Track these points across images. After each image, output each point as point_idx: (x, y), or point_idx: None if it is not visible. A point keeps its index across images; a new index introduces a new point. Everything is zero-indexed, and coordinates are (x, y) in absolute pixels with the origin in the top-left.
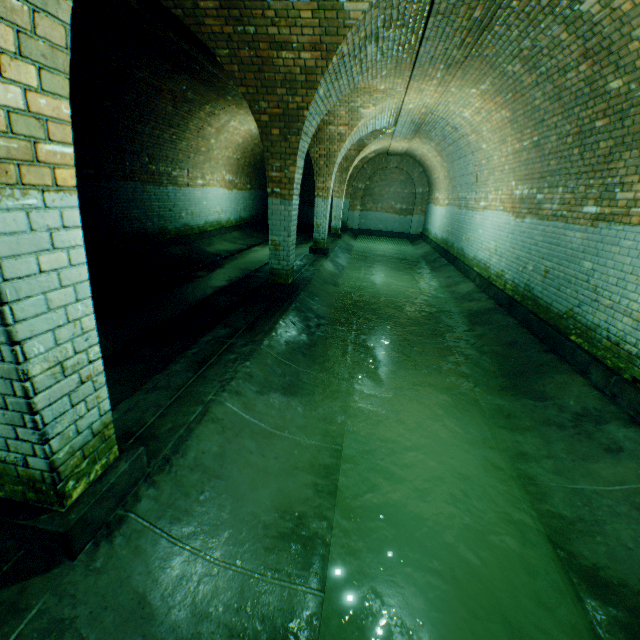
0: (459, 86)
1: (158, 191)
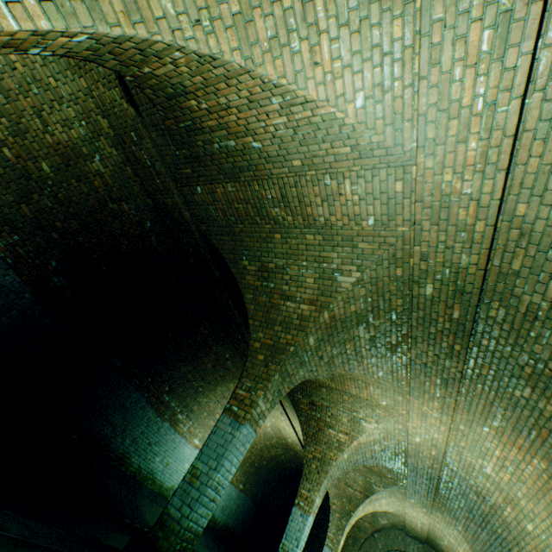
0: (467, 420)
1: (154, 417)
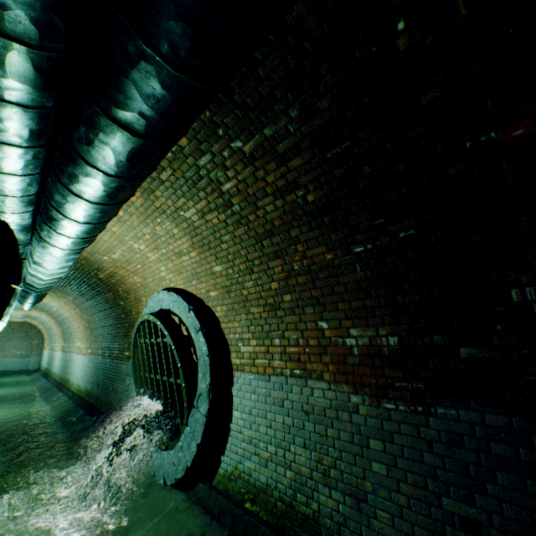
0: (37, 310)
1: None
